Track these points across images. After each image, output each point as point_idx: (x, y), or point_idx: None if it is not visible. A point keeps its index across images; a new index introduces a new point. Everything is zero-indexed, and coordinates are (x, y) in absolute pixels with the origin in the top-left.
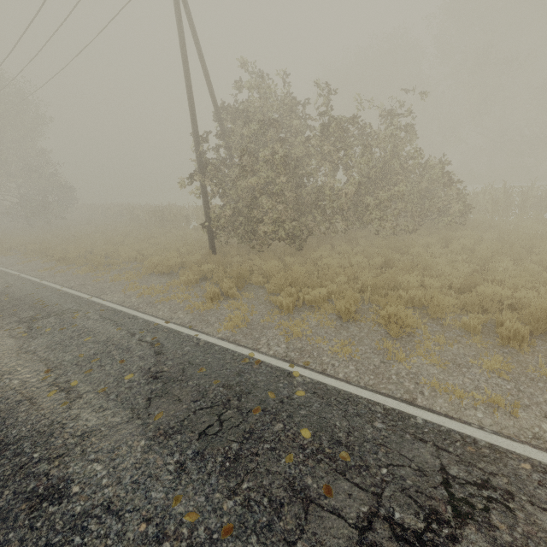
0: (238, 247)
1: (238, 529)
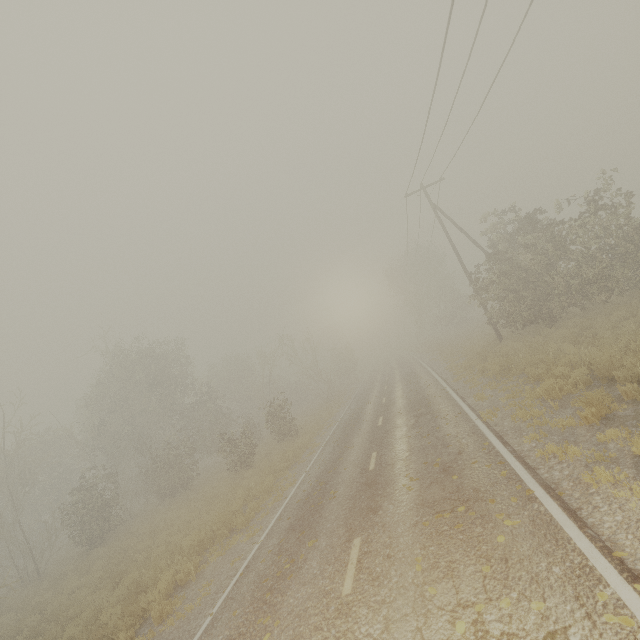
0: (523, 330)
1: (403, 413)
